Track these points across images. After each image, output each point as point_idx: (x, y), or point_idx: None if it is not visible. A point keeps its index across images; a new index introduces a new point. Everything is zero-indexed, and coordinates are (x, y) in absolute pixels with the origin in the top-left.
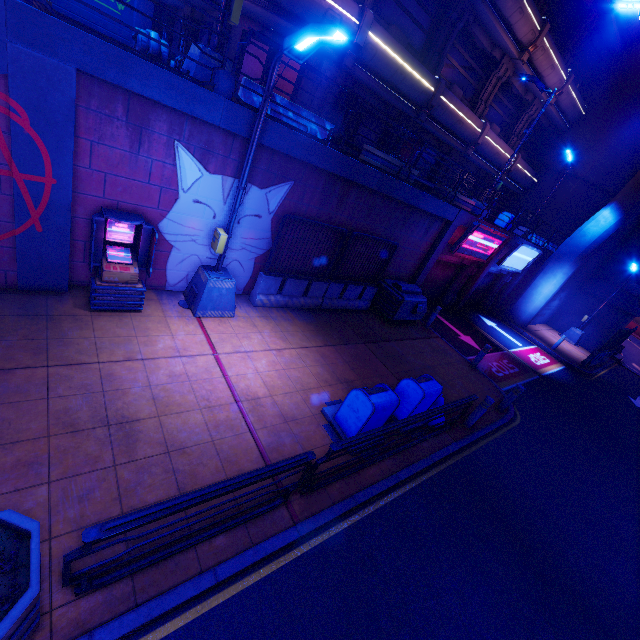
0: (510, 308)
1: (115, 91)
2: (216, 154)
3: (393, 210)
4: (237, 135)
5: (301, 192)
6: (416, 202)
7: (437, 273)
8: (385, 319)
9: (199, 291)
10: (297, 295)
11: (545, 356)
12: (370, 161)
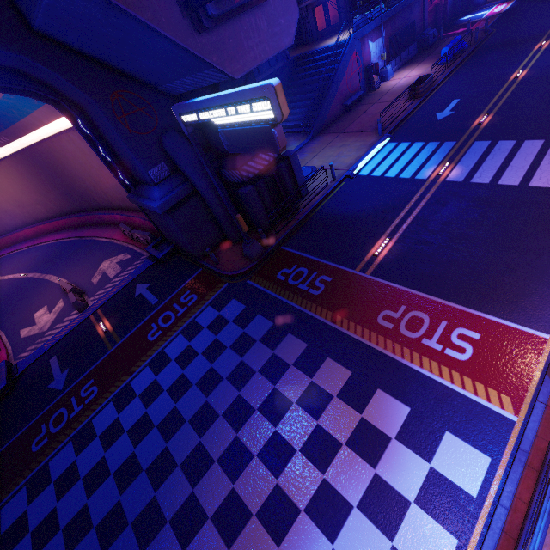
0: (472, 1)
1: (360, 39)
2: (373, 37)
3: (406, 11)
4: (374, 28)
5: (387, 30)
6: (412, 0)
7: (428, 20)
8: (426, 50)
9: (385, 74)
10: (399, 63)
11: (503, 5)
12: (393, 3)
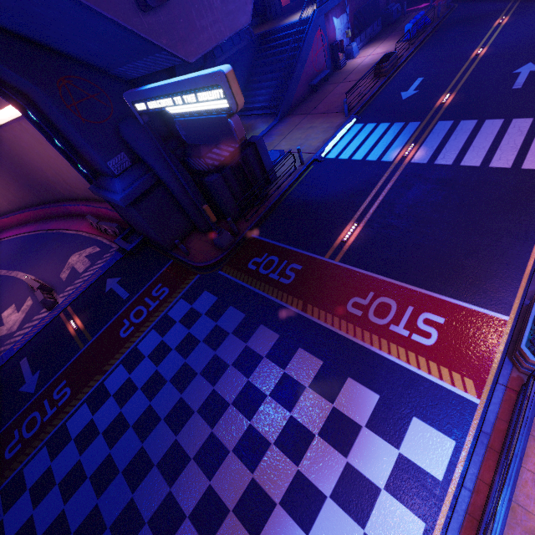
0: None
1: (324, 15)
2: (337, 13)
3: None
4: (338, 3)
5: (351, 5)
6: None
7: None
8: (390, 26)
9: (351, 52)
10: (364, 39)
11: None
12: None
